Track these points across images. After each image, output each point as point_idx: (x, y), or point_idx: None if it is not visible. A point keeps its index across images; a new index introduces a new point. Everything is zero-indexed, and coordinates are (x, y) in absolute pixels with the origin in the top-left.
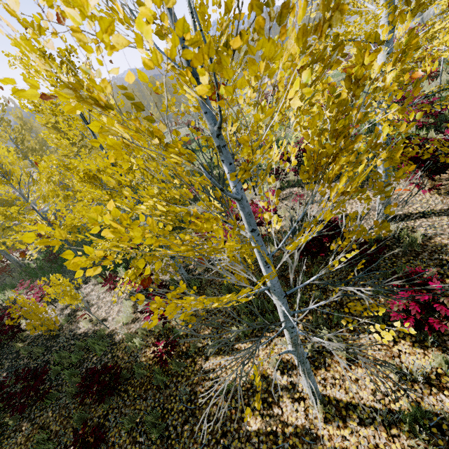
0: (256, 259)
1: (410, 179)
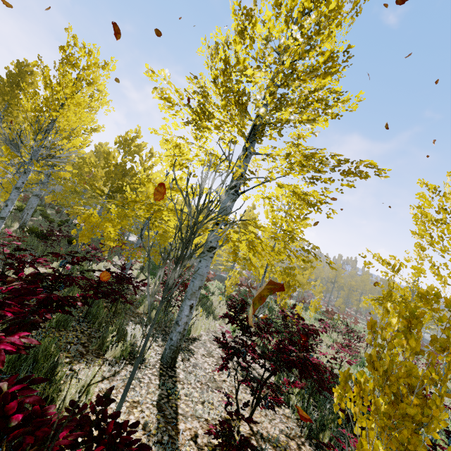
0: (136, 303)
1: (225, 351)
